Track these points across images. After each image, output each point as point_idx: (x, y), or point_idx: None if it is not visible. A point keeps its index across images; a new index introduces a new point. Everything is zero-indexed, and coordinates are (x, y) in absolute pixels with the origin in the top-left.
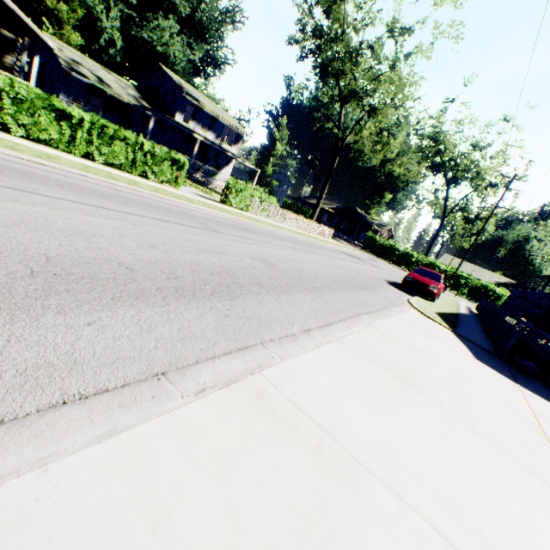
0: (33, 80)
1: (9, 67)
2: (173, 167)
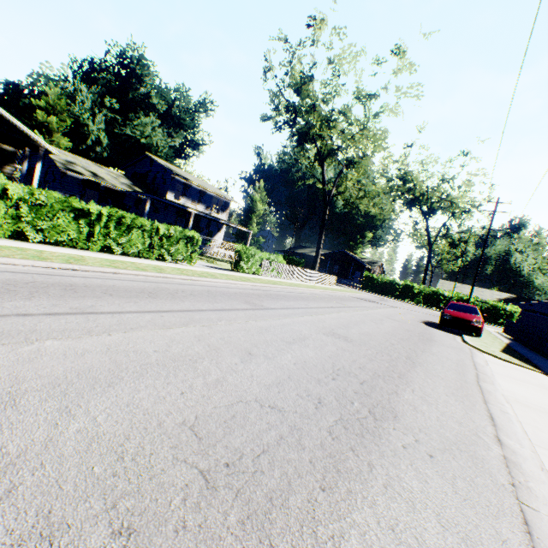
0: (36, 184)
1: (8, 176)
2: (187, 244)
